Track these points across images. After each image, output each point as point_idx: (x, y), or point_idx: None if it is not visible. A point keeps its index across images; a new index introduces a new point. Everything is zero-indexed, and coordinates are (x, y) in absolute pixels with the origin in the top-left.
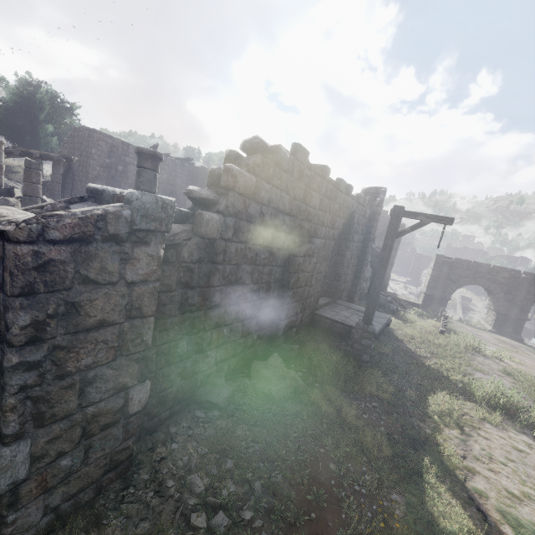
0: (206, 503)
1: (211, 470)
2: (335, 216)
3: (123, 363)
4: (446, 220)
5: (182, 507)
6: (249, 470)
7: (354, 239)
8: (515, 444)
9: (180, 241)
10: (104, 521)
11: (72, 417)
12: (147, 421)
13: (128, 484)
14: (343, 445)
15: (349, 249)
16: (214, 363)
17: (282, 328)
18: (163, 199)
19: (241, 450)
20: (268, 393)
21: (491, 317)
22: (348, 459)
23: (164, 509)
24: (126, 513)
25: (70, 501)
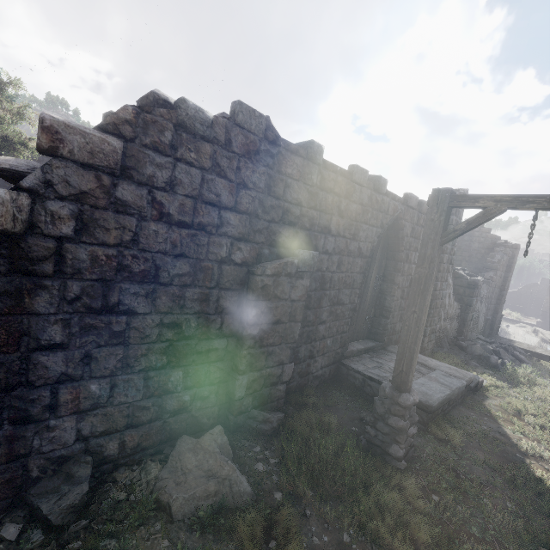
0: None
1: None
2: (356, 221)
3: None
4: (538, 200)
5: None
6: None
7: (412, 259)
8: None
9: None
10: None
11: None
12: None
13: None
14: None
15: (403, 273)
16: (75, 438)
17: (244, 385)
18: None
19: None
20: (166, 503)
21: None
22: None
23: None
24: None
25: None
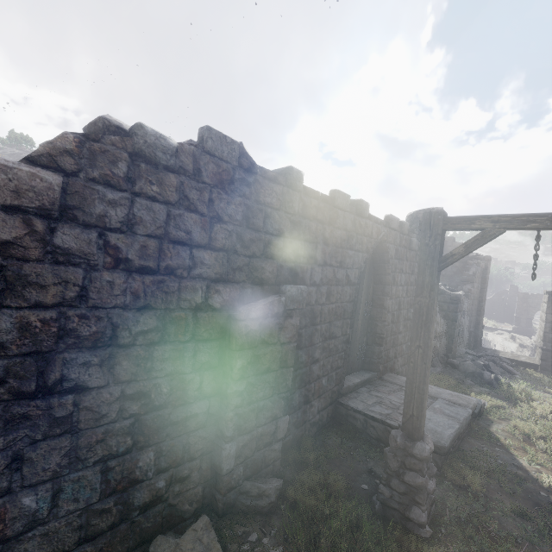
0: None
1: None
2: (342, 248)
3: None
4: (539, 219)
5: None
6: None
7: (398, 281)
8: None
9: None
10: None
11: None
12: None
13: None
14: None
15: (392, 296)
16: None
17: (232, 454)
18: None
19: None
20: None
21: None
22: None
23: None
24: None
25: None
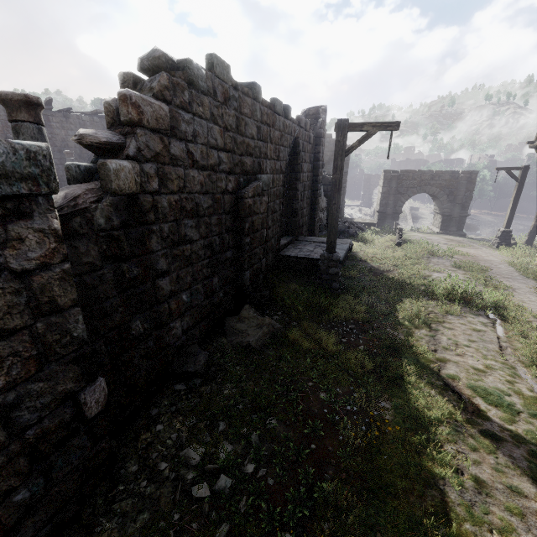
0: (206, 472)
1: (203, 438)
2: (278, 145)
3: (55, 370)
4: (393, 125)
5: (181, 485)
6: (243, 426)
7: (304, 169)
8: (474, 326)
9: (86, 205)
10: (97, 529)
11: (5, 451)
12: (121, 414)
13: (116, 482)
14: (329, 373)
15: (300, 181)
16: (182, 333)
17: (248, 278)
18: (24, 146)
19: (231, 410)
20: (248, 345)
21: (437, 220)
22: (335, 384)
23: (162, 493)
24: (120, 512)
25: (49, 526)
